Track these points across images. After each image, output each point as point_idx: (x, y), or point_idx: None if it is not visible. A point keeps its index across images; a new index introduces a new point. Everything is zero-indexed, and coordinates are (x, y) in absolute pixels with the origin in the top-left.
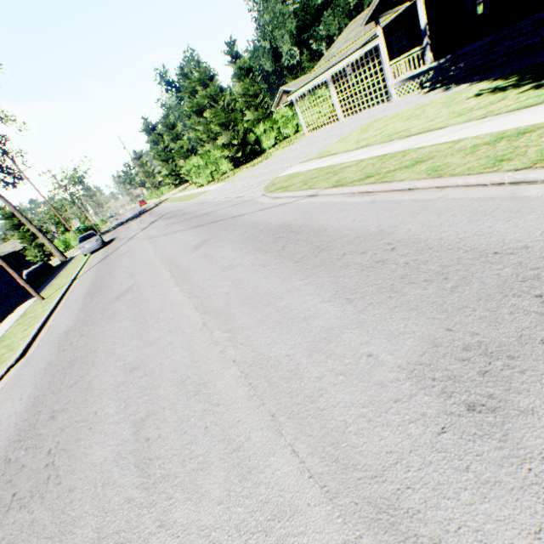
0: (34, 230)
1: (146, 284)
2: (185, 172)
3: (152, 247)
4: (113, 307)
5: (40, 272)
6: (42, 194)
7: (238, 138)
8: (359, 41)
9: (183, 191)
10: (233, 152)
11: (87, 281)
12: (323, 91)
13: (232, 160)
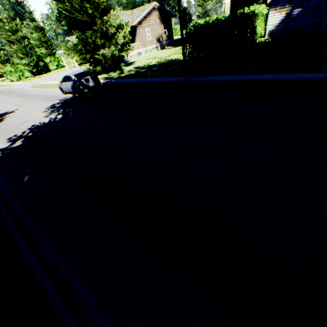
0: None
1: None
2: (3, 72)
3: None
4: None
5: None
6: None
7: (34, 62)
8: None
9: (2, 82)
10: (31, 68)
11: None
12: None
13: (31, 72)
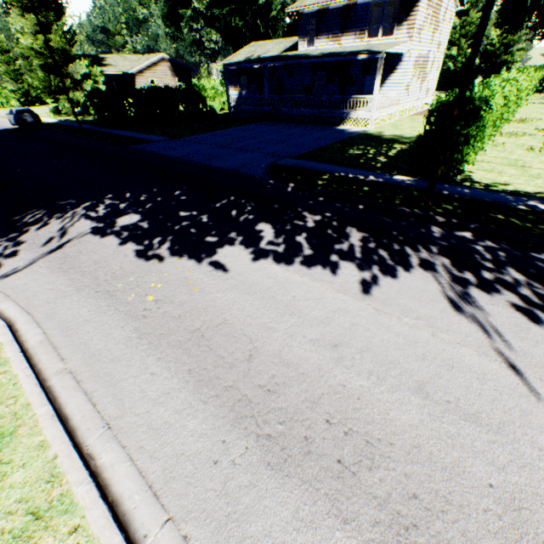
0: None
1: None
2: None
3: None
4: None
5: None
6: None
7: (24, 91)
8: None
9: None
10: (19, 97)
11: None
12: None
13: (20, 101)
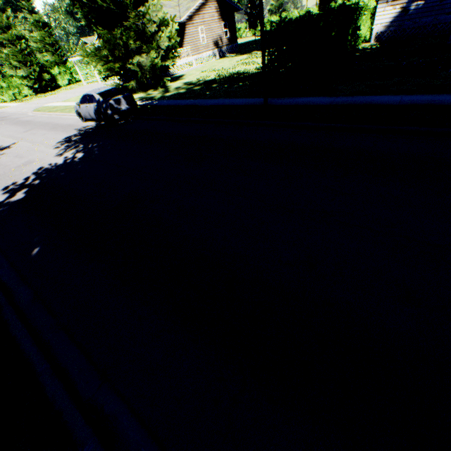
0: None
1: None
2: None
3: None
4: None
5: None
6: None
7: (35, 74)
8: None
9: None
10: (32, 83)
11: None
12: None
13: (32, 88)
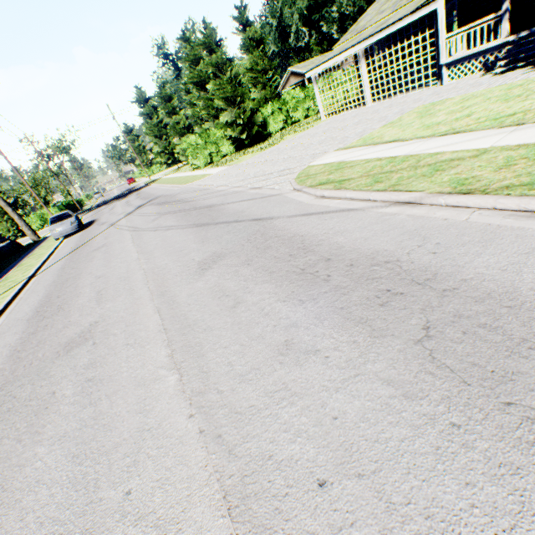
0: (1, 203)
1: (117, 330)
2: (180, 152)
3: (135, 247)
4: (53, 374)
5: (6, 252)
6: (10, 162)
7: (244, 116)
8: (400, 10)
9: (176, 172)
10: (237, 132)
11: (44, 286)
12: (339, 74)
13: (235, 141)
